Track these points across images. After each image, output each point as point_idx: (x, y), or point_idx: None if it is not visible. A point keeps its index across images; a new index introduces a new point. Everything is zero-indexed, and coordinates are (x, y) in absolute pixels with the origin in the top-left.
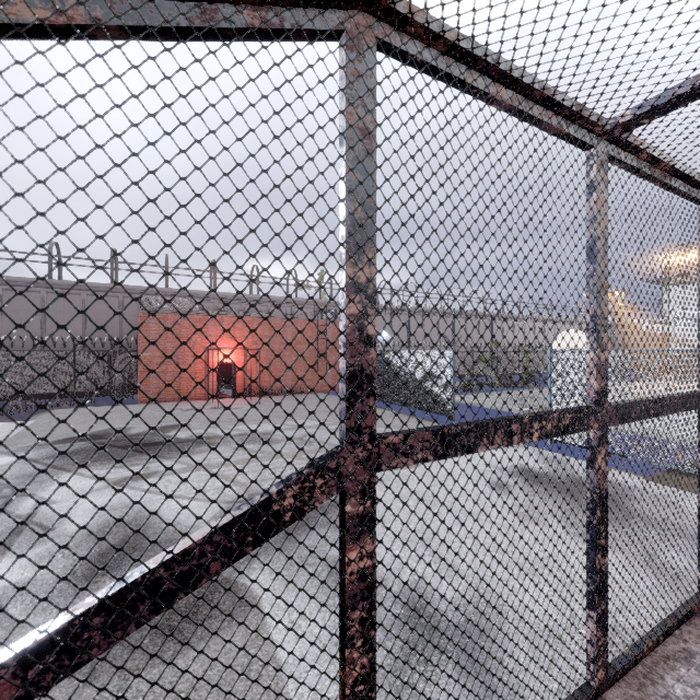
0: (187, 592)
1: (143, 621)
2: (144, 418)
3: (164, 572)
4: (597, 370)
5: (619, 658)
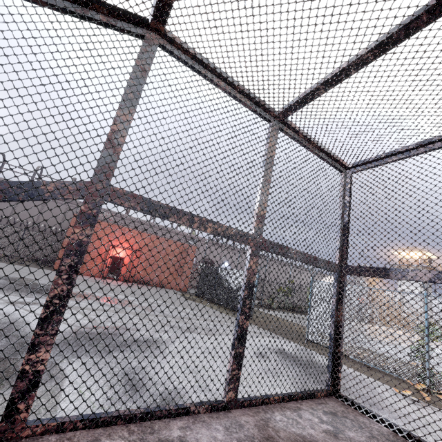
0: None
1: None
2: (51, 277)
3: None
4: (257, 217)
5: (251, 397)
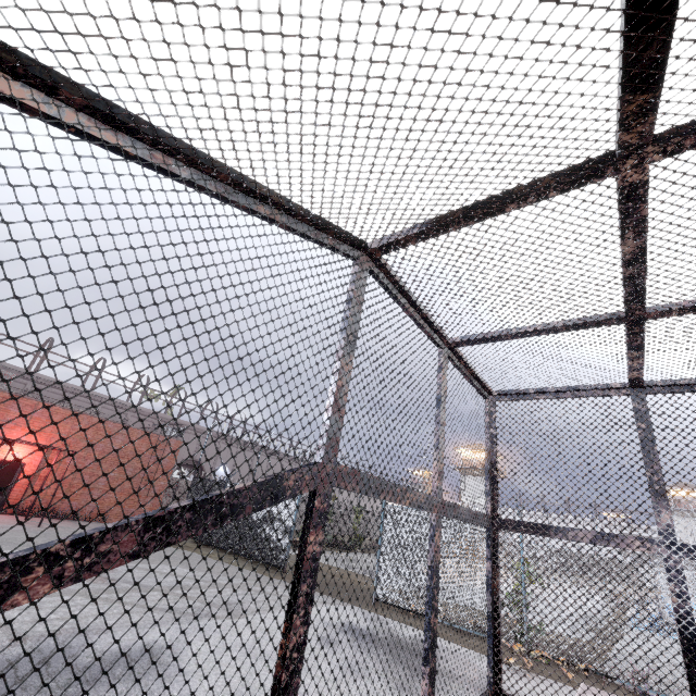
0: (232, 519)
1: (207, 529)
2: None
3: (226, 499)
4: (439, 473)
5: None
